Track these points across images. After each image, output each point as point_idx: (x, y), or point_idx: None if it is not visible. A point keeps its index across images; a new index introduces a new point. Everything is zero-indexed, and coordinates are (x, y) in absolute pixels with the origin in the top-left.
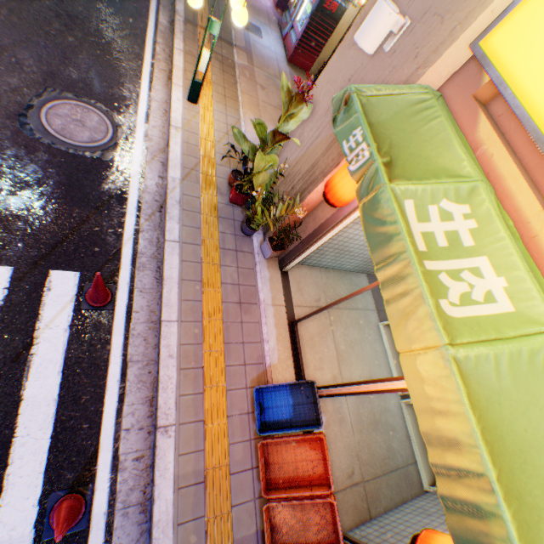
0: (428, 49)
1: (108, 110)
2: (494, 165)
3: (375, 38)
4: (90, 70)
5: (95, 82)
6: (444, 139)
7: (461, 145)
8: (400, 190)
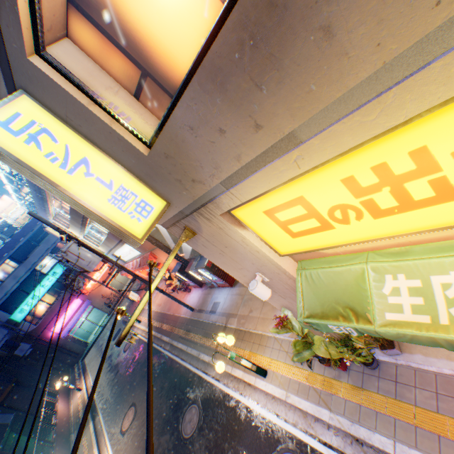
0: (276, 270)
1: (276, 449)
2: (351, 249)
3: (265, 291)
4: (248, 449)
5: (256, 449)
6: (333, 273)
7: (337, 265)
8: (378, 320)
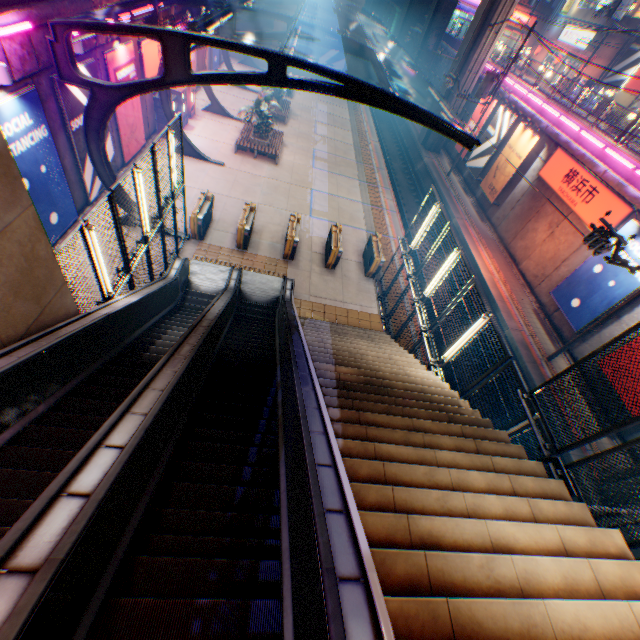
0: None
1: None
2: None
3: None
4: None
5: None
6: None
7: None
8: None
